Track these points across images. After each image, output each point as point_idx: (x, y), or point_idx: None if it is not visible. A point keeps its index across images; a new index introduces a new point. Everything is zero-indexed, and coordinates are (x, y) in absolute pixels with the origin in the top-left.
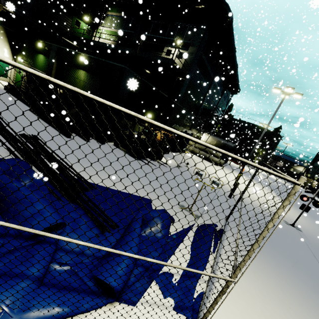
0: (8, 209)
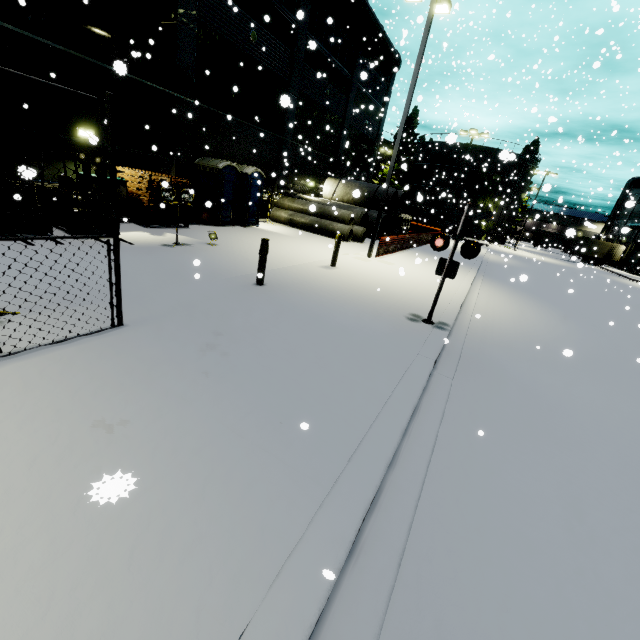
0: None
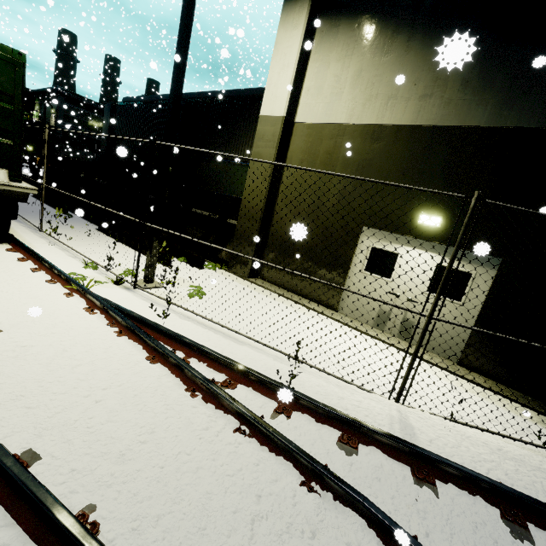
0: None
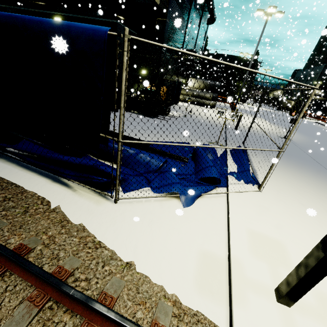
0: (129, 161)
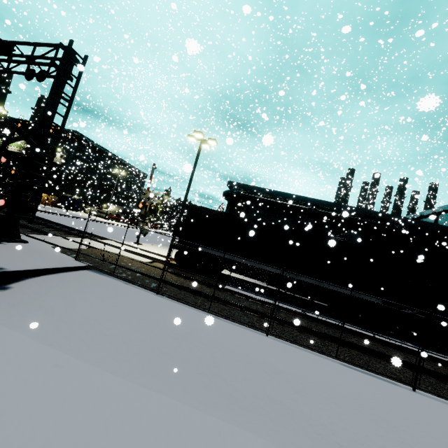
0: None
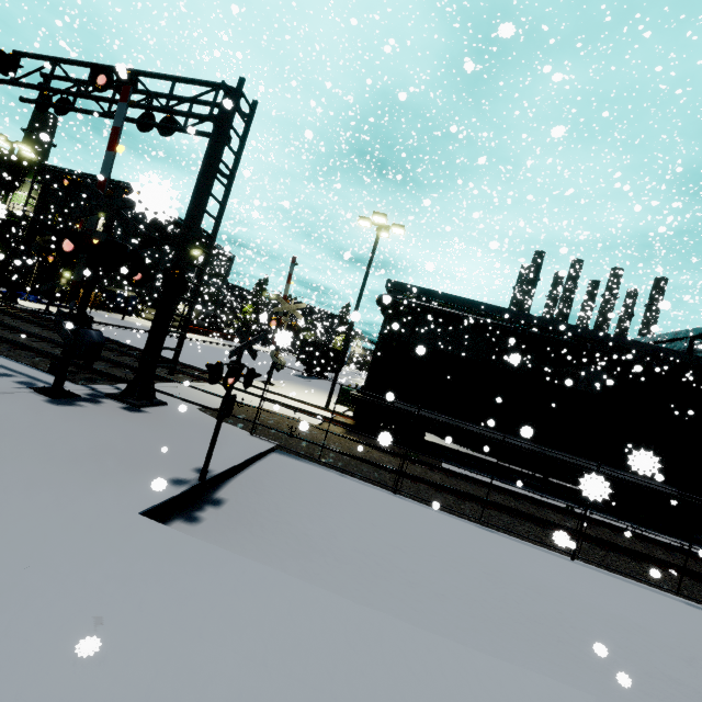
0: None
